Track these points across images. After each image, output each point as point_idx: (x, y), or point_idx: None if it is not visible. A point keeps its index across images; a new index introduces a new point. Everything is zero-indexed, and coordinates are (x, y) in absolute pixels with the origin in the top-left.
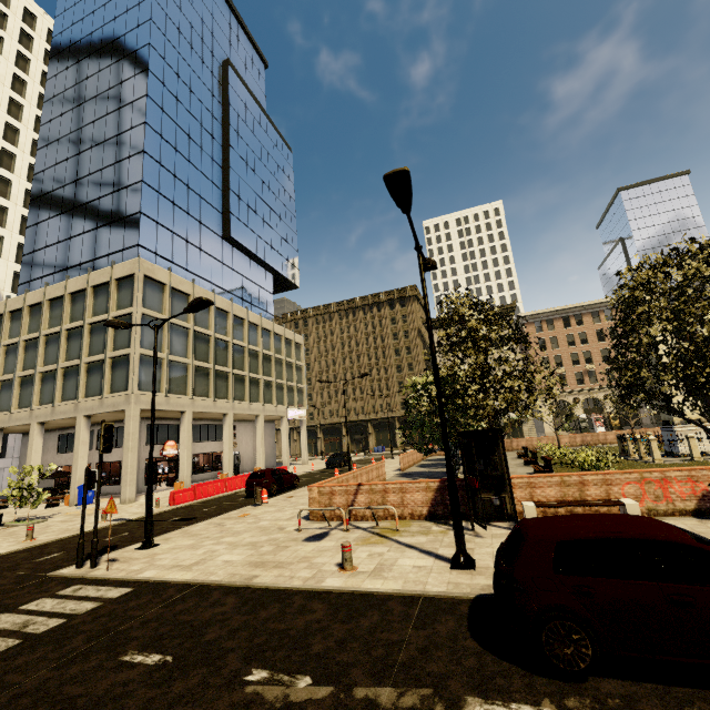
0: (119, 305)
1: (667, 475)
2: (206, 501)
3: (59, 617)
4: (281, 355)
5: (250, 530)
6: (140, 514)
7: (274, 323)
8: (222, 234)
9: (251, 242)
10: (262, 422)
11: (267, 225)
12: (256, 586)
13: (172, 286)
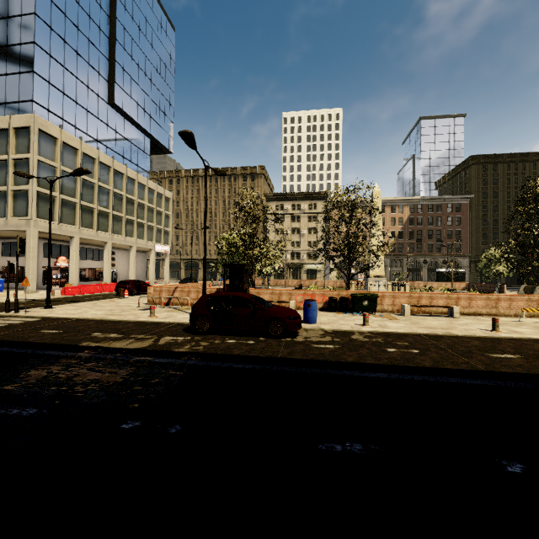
0: (17, 150)
1: (315, 293)
2: (88, 295)
3: (4, 324)
4: (153, 205)
5: (111, 306)
6: (41, 298)
7: (149, 180)
8: (107, 100)
9: (132, 110)
10: (134, 251)
11: (148, 97)
12: (106, 319)
13: (63, 141)
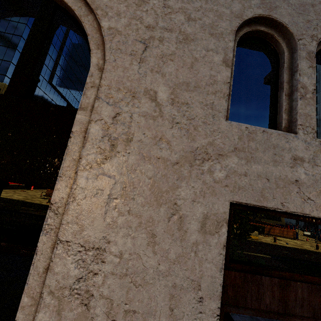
0: None
1: None
2: None
3: None
4: None
5: (25, 194)
6: None
7: None
8: (48, 80)
9: (61, 87)
10: None
11: (72, 82)
12: (25, 201)
13: None
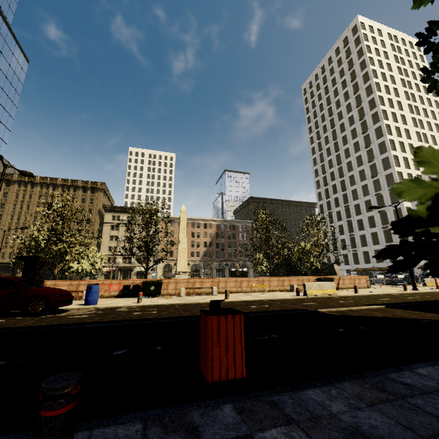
0: None
1: (112, 282)
2: None
3: None
4: None
5: None
6: None
7: None
8: None
9: None
10: None
11: None
12: None
13: None
